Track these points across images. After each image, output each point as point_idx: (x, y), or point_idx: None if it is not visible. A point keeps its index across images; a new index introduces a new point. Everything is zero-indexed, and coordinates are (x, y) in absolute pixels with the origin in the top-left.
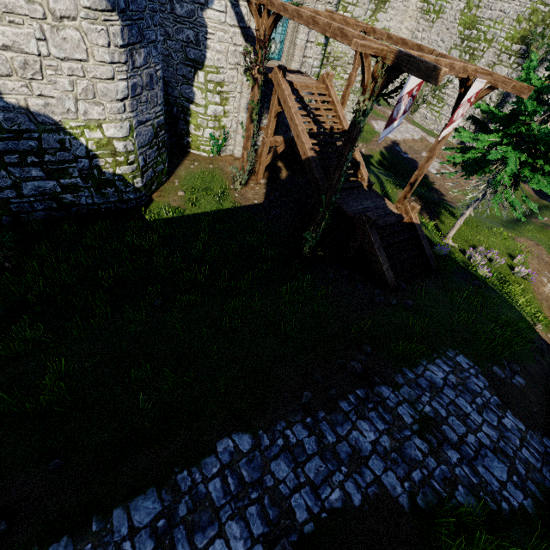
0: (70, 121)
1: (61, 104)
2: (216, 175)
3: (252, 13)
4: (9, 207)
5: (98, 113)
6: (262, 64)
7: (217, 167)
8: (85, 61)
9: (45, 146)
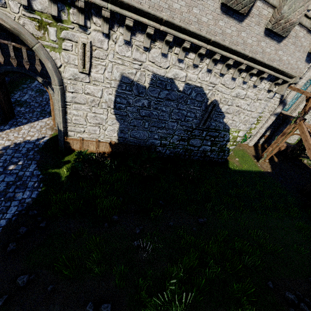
0: (233, 129)
1: (235, 123)
2: (245, 153)
3: (308, 100)
4: (191, 153)
5: (242, 127)
6: (302, 118)
7: (243, 149)
8: (253, 111)
9: (219, 135)
